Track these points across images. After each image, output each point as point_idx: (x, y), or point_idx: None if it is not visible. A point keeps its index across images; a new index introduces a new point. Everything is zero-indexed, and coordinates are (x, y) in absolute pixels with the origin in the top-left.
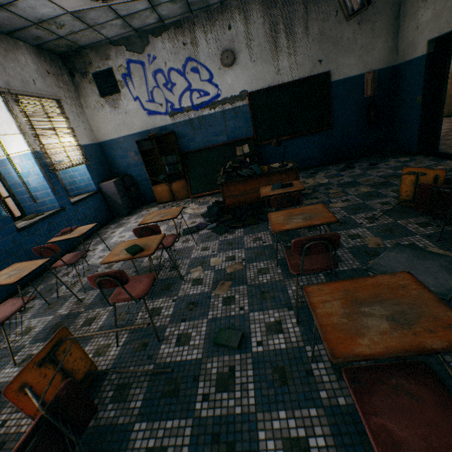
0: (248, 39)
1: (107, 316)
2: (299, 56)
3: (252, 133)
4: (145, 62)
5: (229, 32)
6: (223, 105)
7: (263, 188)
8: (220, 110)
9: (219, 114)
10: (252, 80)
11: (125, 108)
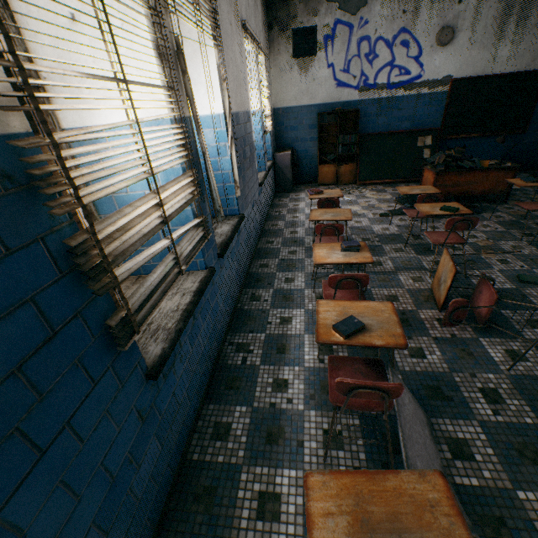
0: (475, 18)
1: (391, 262)
2: (522, 46)
3: (439, 125)
4: (354, 25)
5: (457, 6)
6: (420, 88)
7: (510, 180)
8: (415, 93)
9: (412, 98)
10: (461, 66)
11: (314, 74)
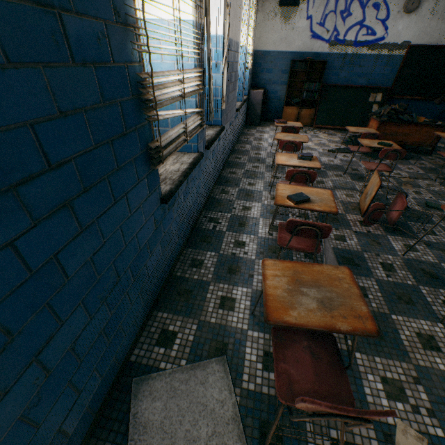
0: None
1: (331, 183)
2: None
3: (390, 85)
4: None
5: None
6: (381, 50)
7: (438, 133)
8: (376, 54)
9: (372, 57)
10: (420, 34)
11: (294, 24)
